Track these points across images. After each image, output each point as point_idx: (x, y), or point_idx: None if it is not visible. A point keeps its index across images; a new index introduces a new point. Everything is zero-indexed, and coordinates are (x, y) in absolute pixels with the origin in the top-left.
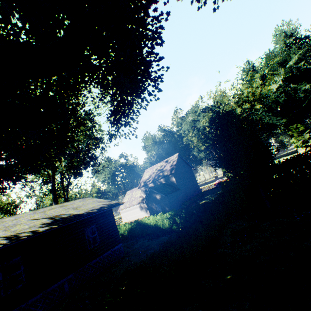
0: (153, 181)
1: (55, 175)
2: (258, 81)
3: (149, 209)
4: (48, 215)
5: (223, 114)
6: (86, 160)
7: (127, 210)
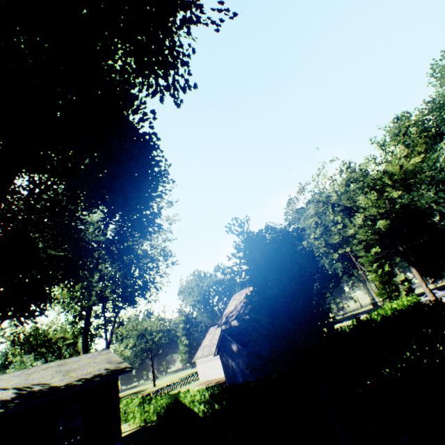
0: (236, 318)
1: (89, 309)
2: (401, 150)
3: (223, 366)
4: (27, 381)
5: (250, 236)
6: (132, 287)
7: (204, 360)
